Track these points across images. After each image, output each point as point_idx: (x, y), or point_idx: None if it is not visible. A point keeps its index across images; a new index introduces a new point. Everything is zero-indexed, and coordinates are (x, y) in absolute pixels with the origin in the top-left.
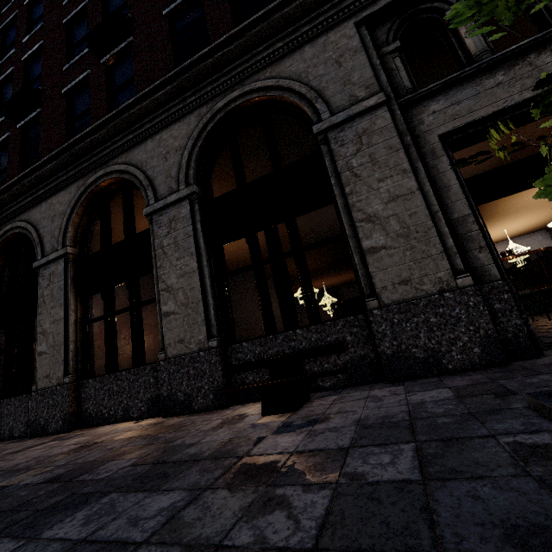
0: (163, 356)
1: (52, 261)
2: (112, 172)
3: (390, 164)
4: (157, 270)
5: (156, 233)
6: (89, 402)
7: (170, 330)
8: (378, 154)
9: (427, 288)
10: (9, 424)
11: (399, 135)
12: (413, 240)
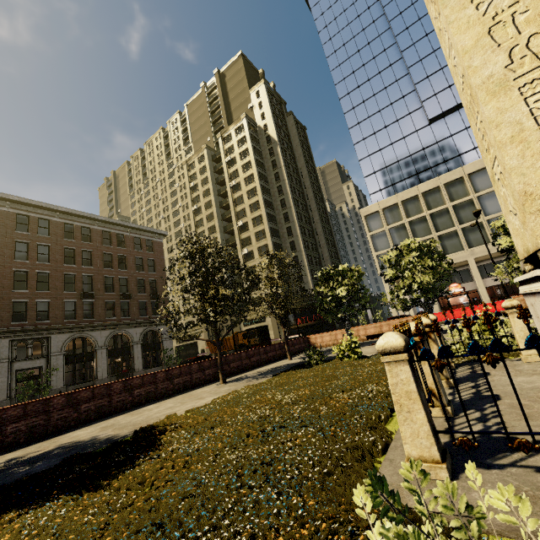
0: None
1: None
2: None
3: (4, 374)
4: None
5: None
6: None
7: None
8: (3, 372)
9: (1, 400)
10: None
11: (9, 369)
12: (3, 390)
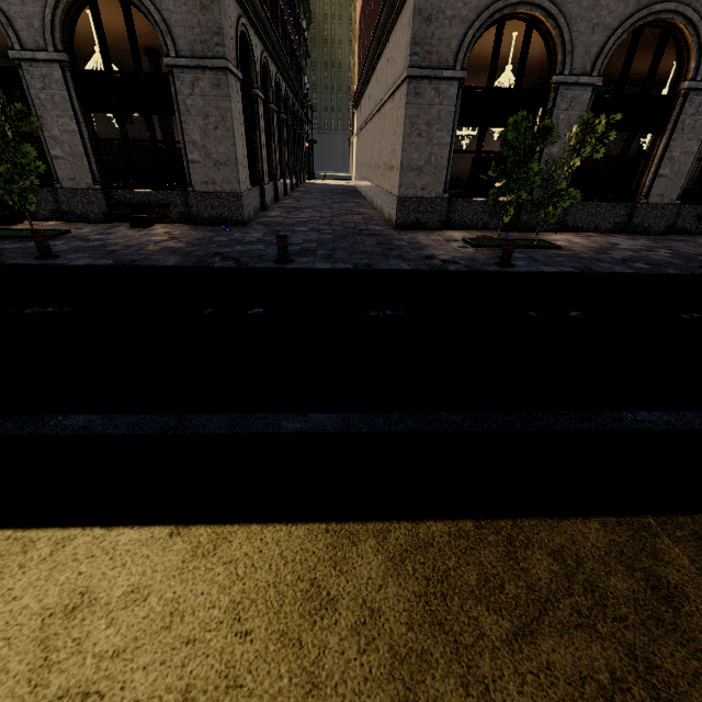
0: (645, 201)
1: (578, 84)
2: (681, 14)
3: None
4: (670, 141)
5: (685, 110)
6: (569, 217)
7: (658, 187)
8: None
9: None
10: (483, 219)
11: None
12: None
